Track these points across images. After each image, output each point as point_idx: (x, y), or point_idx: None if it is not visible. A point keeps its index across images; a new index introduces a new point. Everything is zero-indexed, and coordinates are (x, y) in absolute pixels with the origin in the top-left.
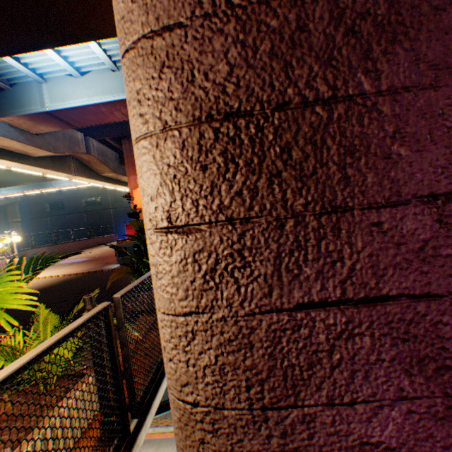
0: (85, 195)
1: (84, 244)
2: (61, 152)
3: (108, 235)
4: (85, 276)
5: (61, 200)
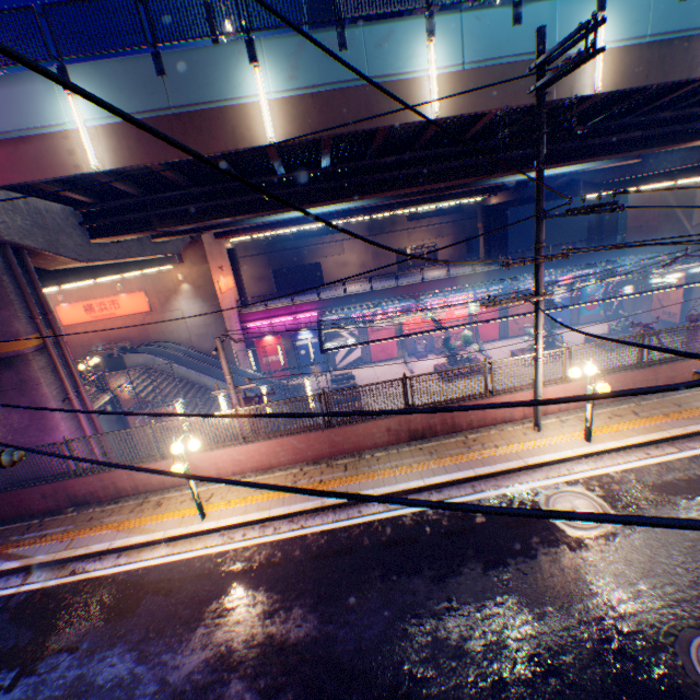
0: None
1: None
2: None
3: None
4: None
5: None
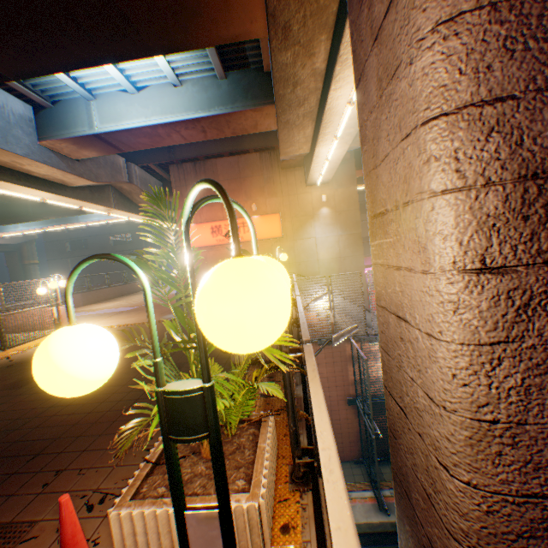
0: (113, 232)
1: (120, 290)
2: (103, 182)
3: None
4: (146, 327)
5: (84, 238)
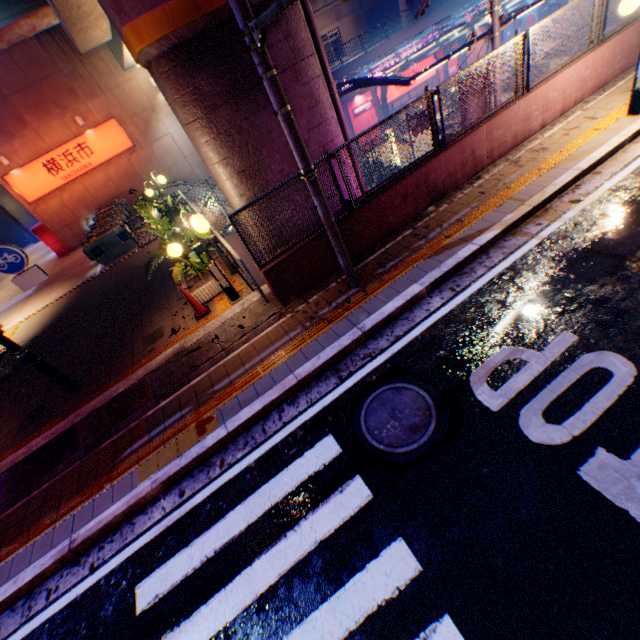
0: None
1: None
2: None
3: None
4: (87, 287)
5: None
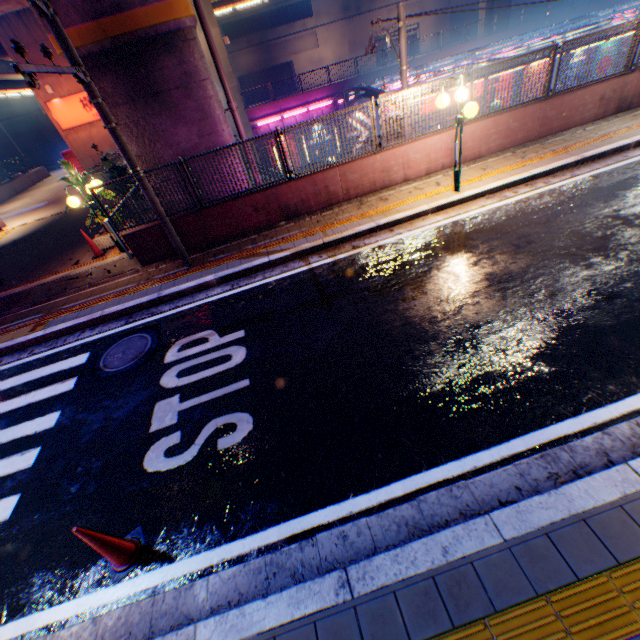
0: None
1: (13, 189)
2: None
3: (32, 171)
4: (71, 213)
5: None
